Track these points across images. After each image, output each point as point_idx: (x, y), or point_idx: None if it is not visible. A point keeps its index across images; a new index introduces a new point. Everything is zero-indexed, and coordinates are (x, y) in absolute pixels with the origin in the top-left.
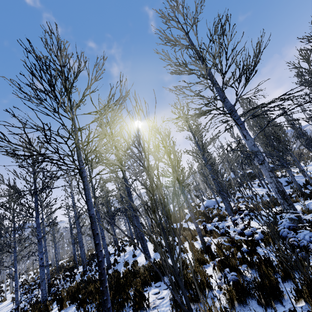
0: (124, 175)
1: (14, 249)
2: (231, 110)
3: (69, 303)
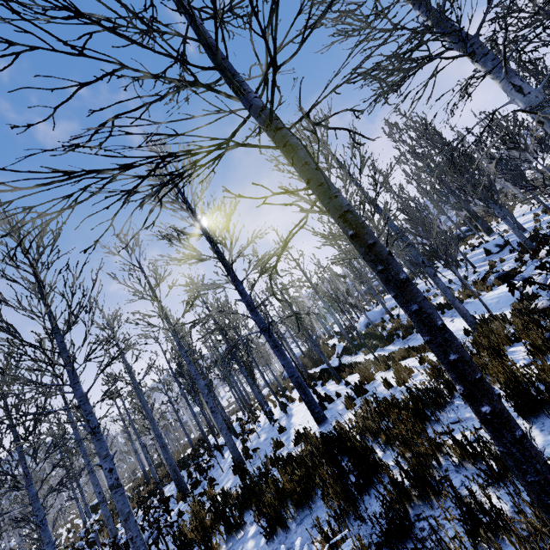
0: (232, 273)
1: (26, 479)
2: (474, 46)
3: (225, 542)
